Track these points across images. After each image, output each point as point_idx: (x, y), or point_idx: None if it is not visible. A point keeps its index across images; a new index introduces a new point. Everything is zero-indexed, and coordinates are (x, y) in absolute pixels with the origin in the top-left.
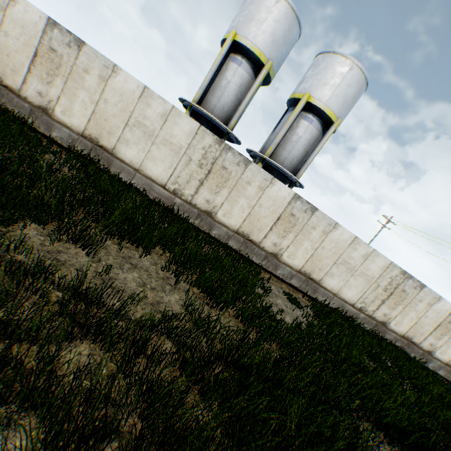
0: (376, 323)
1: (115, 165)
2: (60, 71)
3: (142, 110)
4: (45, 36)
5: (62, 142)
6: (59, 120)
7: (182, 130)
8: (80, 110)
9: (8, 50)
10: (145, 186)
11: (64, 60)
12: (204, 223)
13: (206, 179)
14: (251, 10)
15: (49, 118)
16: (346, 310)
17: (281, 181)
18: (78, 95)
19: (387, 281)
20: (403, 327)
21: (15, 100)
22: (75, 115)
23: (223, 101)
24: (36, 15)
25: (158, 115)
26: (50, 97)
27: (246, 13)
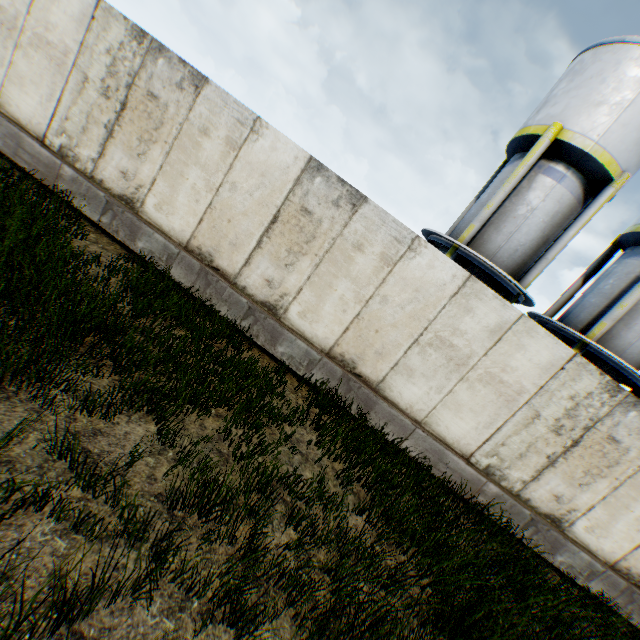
0: None
1: (378, 410)
2: (311, 245)
3: (453, 319)
4: (296, 187)
5: (289, 363)
6: (292, 325)
7: (529, 360)
8: (333, 312)
9: (230, 211)
10: (429, 453)
11: (321, 227)
12: (539, 536)
13: (564, 455)
14: (600, 85)
15: (276, 323)
16: None
17: None
18: (334, 286)
19: None
20: None
21: (225, 291)
22: (321, 320)
23: (517, 240)
24: (288, 153)
25: (484, 328)
26: (284, 288)
27: (585, 90)
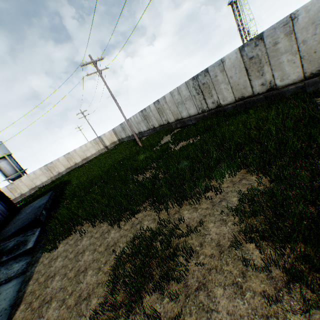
0: (58, 175)
1: None
2: None
3: None
4: None
5: None
6: None
7: None
8: None
9: None
10: None
11: None
12: None
13: None
14: None
15: None
16: (49, 181)
17: (19, 176)
18: None
19: (45, 170)
20: (63, 169)
21: None
22: None
23: None
24: None
25: None
26: None
27: None
